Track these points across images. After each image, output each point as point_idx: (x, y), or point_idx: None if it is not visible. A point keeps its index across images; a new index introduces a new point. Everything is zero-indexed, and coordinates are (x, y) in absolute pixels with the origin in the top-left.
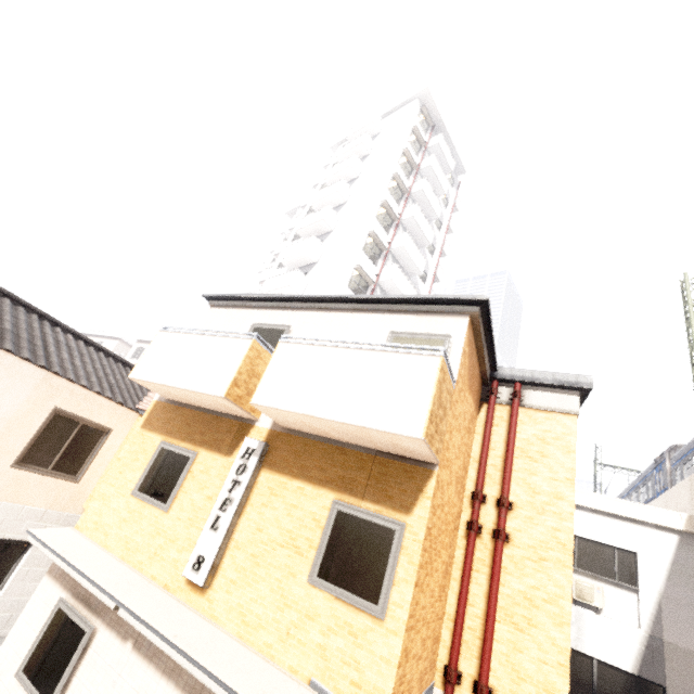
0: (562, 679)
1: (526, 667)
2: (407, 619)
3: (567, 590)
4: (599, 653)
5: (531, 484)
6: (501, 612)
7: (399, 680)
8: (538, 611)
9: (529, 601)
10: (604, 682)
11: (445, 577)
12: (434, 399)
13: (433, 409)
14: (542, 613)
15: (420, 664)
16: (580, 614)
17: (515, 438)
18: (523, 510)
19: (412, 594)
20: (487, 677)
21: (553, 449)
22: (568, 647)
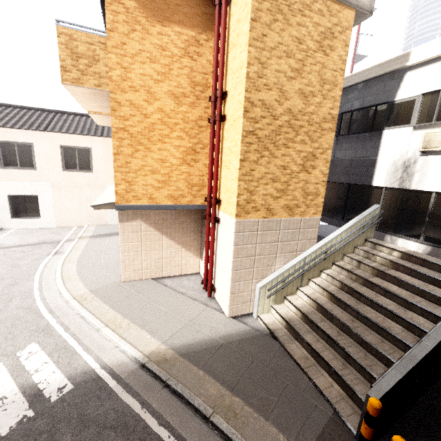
0: (236, 185)
1: (228, 185)
2: (114, 168)
3: (240, 133)
4: (438, 187)
5: (233, 68)
6: (223, 163)
7: (124, 190)
8: (232, 154)
9: (230, 150)
10: (440, 207)
11: (193, 155)
12: (61, 57)
13: (64, 63)
14: (233, 154)
15: (164, 191)
16: (427, 161)
17: (229, 35)
18: (230, 92)
19: (114, 158)
20: (214, 194)
21: (242, 22)
22: (238, 167)
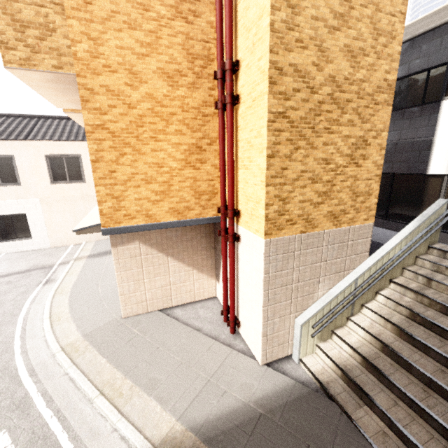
0: (262, 191)
1: (249, 192)
2: (94, 180)
3: (265, 117)
4: None
5: (247, 22)
6: (240, 161)
7: (112, 209)
8: (253, 148)
9: (249, 143)
10: None
11: (198, 154)
12: None
13: (4, 37)
14: (254, 148)
15: (165, 204)
16: None
17: None
18: (244, 61)
19: (93, 167)
20: (230, 204)
21: None
22: (265, 166)
